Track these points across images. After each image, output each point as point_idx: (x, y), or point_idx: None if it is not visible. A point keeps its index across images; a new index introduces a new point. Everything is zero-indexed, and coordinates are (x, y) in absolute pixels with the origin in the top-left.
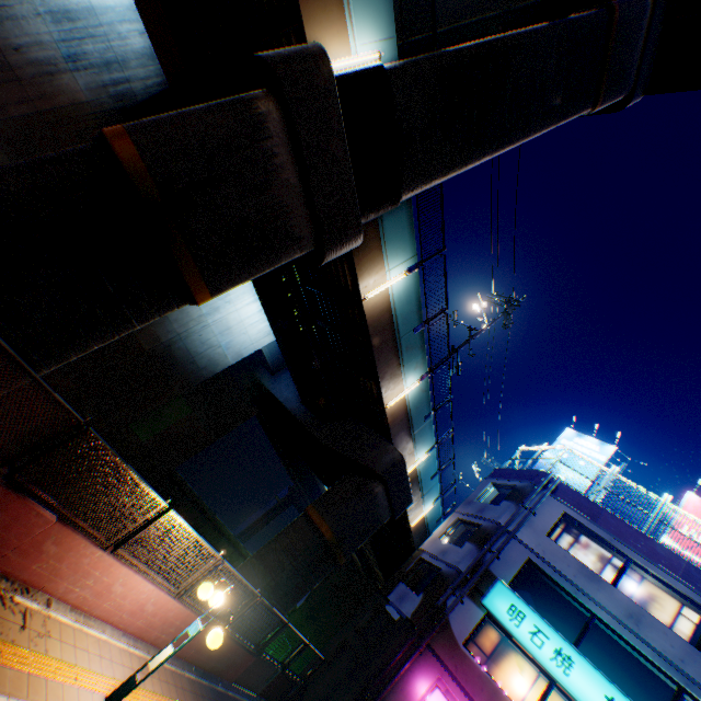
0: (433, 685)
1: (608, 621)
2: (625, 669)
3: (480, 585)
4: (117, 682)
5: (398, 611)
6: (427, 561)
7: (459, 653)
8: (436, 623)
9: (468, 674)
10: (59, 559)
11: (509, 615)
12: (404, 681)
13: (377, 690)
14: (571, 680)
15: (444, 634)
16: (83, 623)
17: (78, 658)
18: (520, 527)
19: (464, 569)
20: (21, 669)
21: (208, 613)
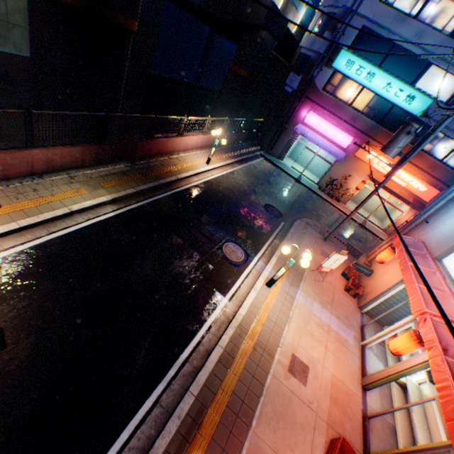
0: (309, 111)
1: (402, 45)
2: (404, 66)
3: (331, 58)
4: (205, 160)
5: (290, 89)
6: (303, 54)
7: (319, 95)
8: (308, 88)
9: (323, 101)
10: (173, 146)
11: (346, 67)
12: (296, 115)
13: (286, 122)
14: (371, 84)
15: (312, 90)
16: (188, 154)
17: (194, 160)
18: (361, 4)
19: (323, 52)
20: (188, 168)
21: (215, 134)
